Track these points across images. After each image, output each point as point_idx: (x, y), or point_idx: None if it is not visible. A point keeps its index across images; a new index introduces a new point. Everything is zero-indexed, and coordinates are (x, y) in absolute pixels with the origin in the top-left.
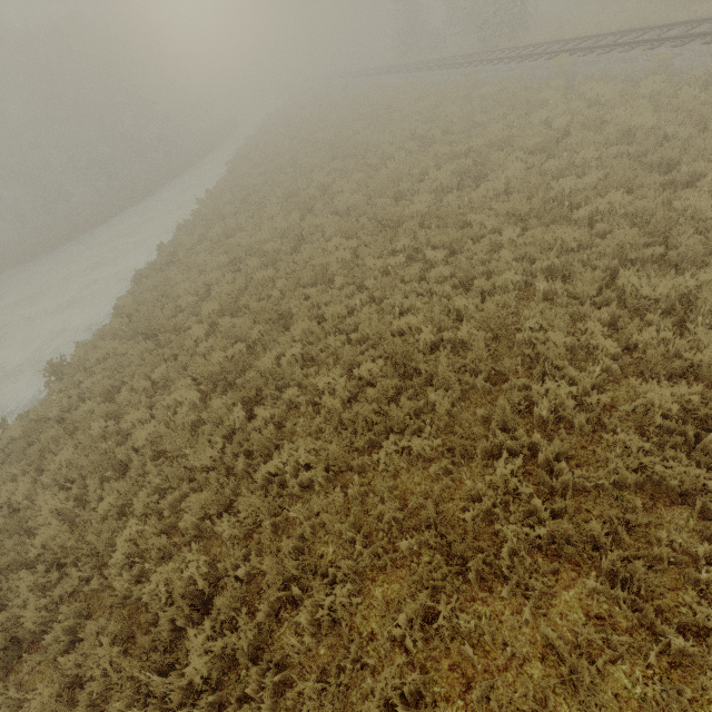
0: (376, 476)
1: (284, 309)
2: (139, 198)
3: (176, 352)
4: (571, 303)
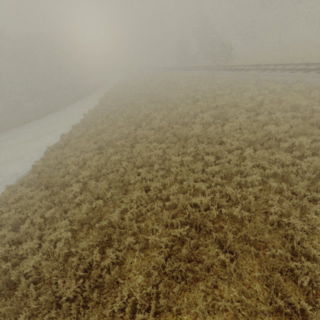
0: (189, 319)
1: (125, 179)
2: (56, 110)
3: (62, 200)
4: (293, 196)
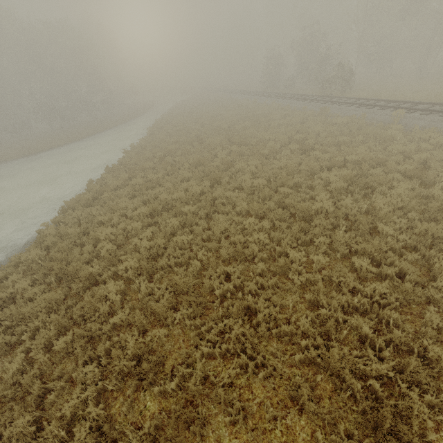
0: None
1: (204, 285)
2: (80, 138)
3: (86, 316)
4: None
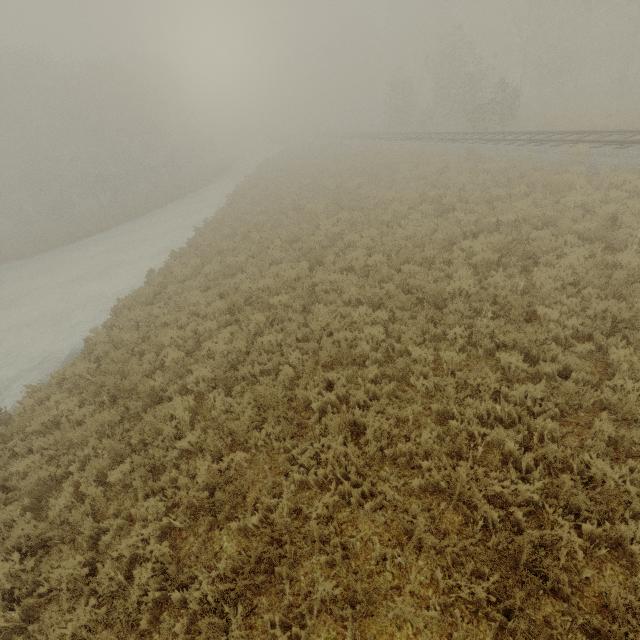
0: None
1: (298, 397)
2: (138, 215)
3: (147, 440)
4: None
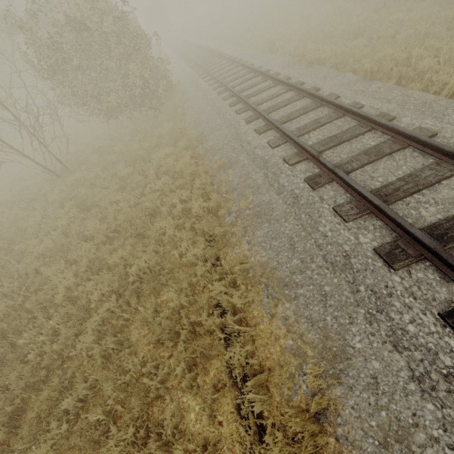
0: None
1: None
2: None
3: None
4: None
